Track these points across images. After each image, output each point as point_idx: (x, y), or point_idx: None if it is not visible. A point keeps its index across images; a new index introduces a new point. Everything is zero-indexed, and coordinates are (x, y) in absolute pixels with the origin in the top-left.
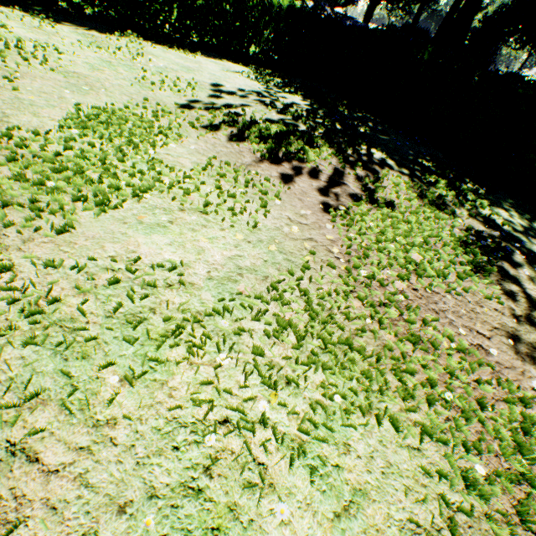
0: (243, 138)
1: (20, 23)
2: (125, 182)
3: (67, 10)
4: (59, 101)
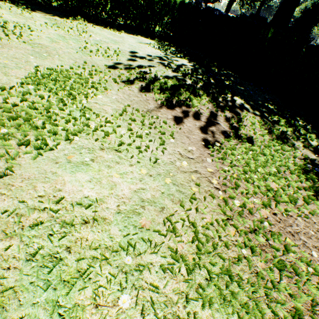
0: (149, 90)
1: (8, 11)
2: (61, 127)
3: (40, 3)
4: (25, 64)
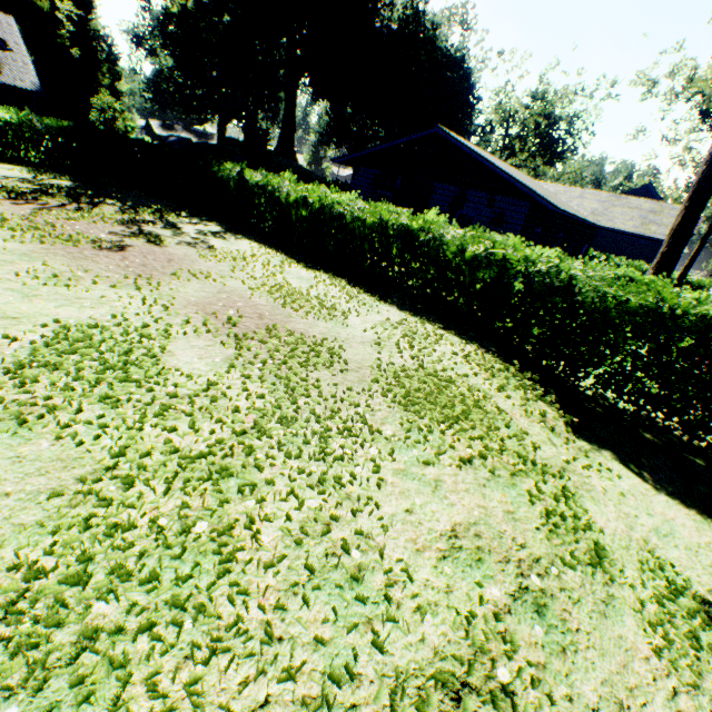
0: None
1: None
2: None
3: None
4: None
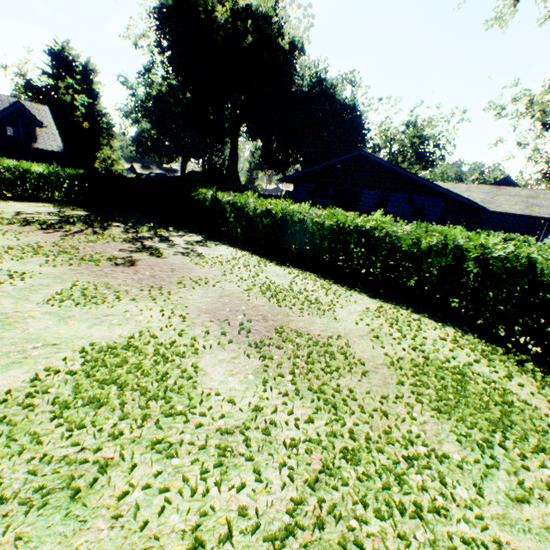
0: (29, 226)
1: None
2: None
3: None
4: None
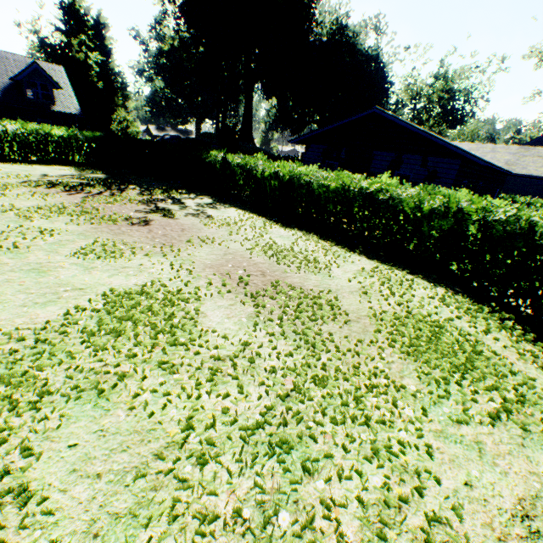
0: (54, 188)
1: None
2: None
3: None
4: None
